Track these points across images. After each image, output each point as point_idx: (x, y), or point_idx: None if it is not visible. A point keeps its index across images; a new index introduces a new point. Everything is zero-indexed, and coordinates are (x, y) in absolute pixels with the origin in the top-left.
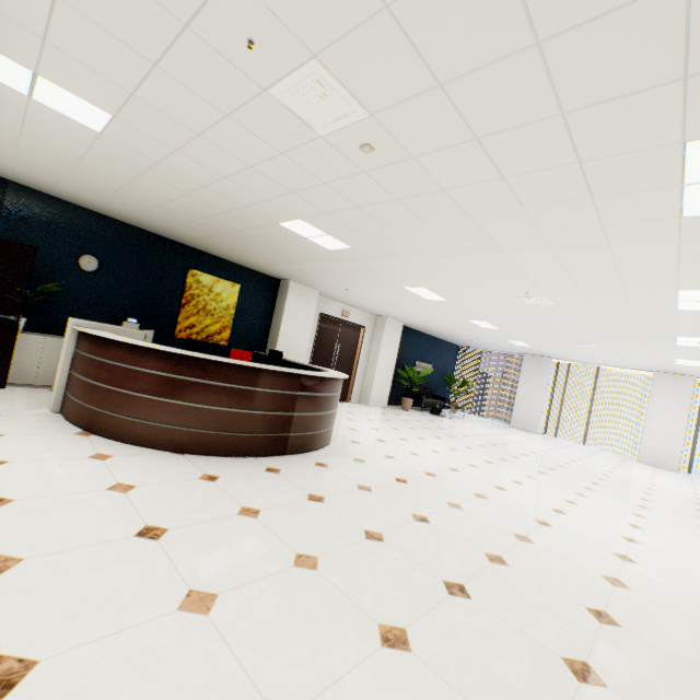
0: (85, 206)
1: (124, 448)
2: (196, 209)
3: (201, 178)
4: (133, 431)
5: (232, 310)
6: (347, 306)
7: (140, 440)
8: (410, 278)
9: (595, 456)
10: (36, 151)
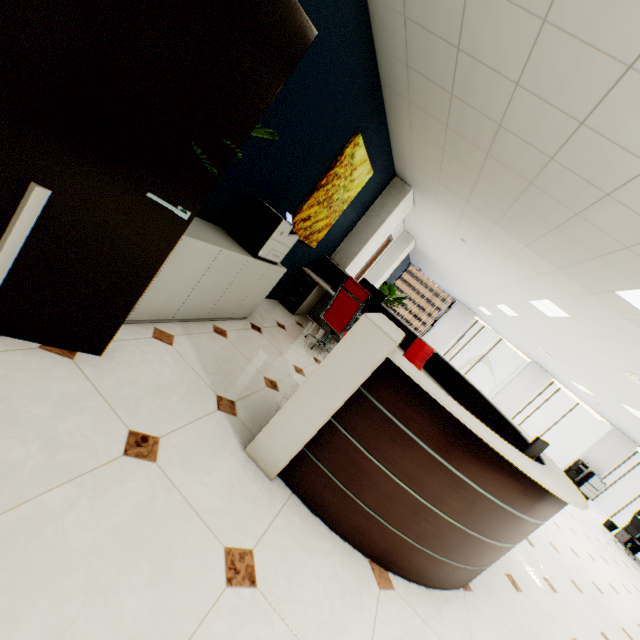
0: None
1: (448, 615)
2: (635, 189)
3: None
4: (448, 576)
5: (346, 204)
6: None
7: (447, 583)
8: (591, 320)
9: None
10: None
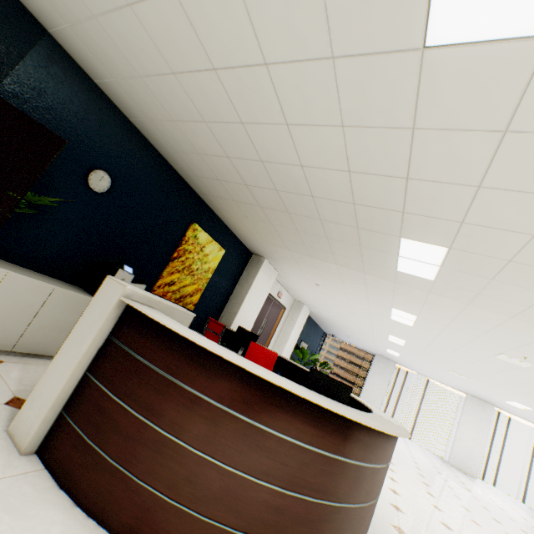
0: (129, 113)
1: None
2: (314, 184)
3: (430, 170)
4: None
5: (210, 273)
6: (282, 288)
7: None
8: (424, 310)
9: (432, 459)
10: (197, 15)
